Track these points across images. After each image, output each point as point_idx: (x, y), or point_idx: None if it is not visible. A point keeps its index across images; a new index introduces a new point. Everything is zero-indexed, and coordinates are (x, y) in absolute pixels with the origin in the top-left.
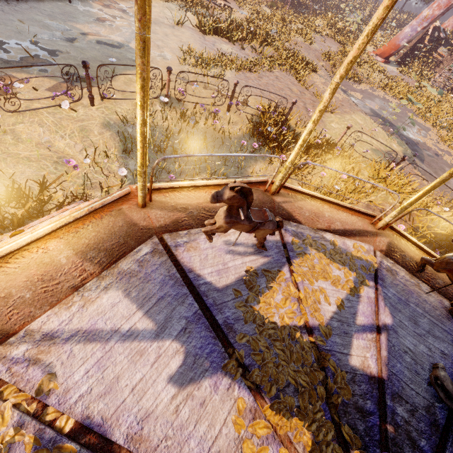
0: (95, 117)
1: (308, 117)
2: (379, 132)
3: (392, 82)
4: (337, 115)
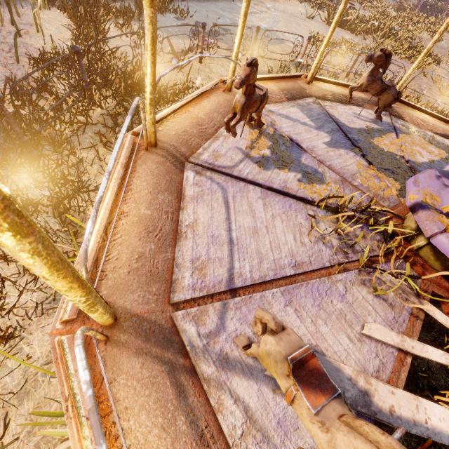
0: None
1: (422, 96)
2: None
3: None
4: None
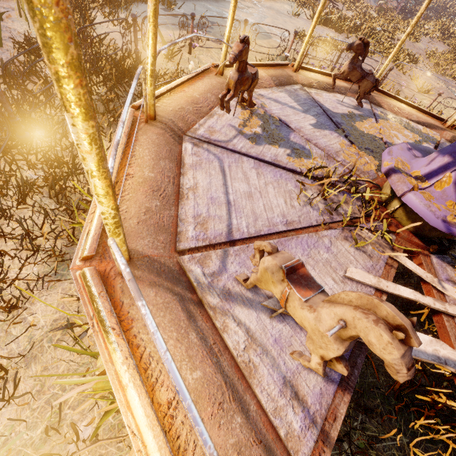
0: None
1: (401, 92)
2: None
3: None
4: (431, 96)
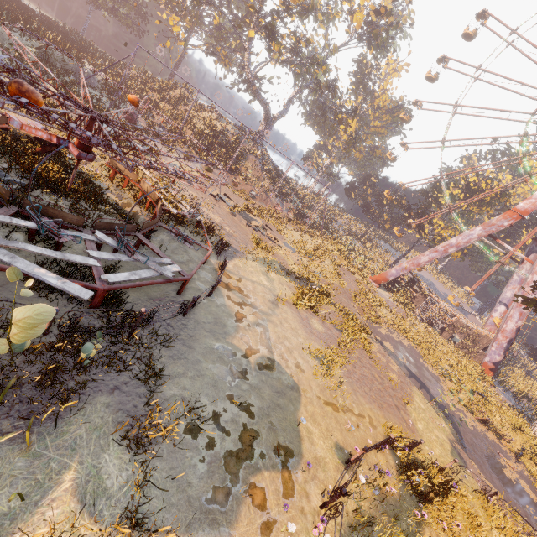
0: (333, 531)
1: (405, 423)
2: (431, 410)
3: (395, 317)
4: (411, 404)
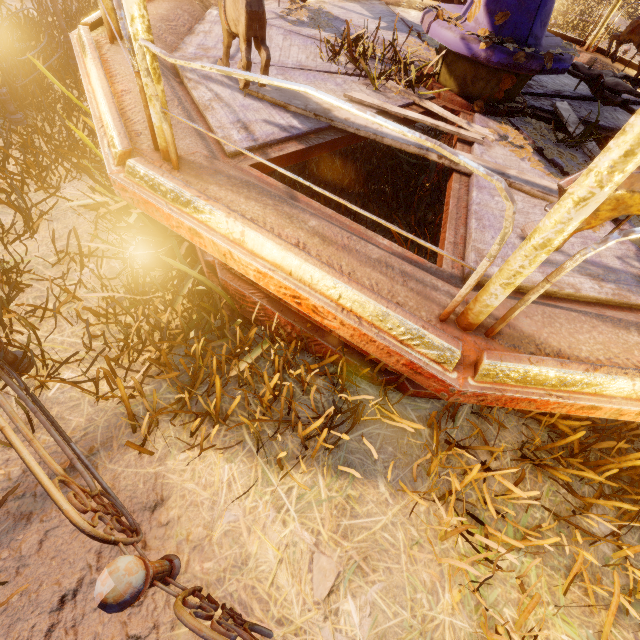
0: None
1: None
2: None
3: None
4: None
